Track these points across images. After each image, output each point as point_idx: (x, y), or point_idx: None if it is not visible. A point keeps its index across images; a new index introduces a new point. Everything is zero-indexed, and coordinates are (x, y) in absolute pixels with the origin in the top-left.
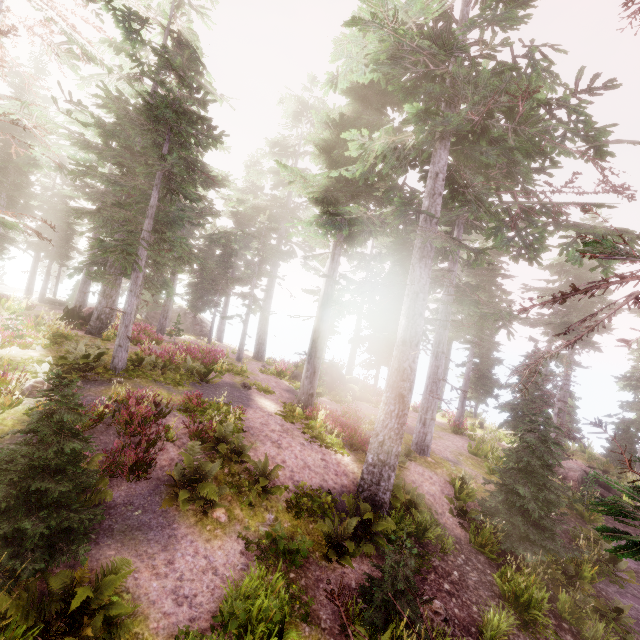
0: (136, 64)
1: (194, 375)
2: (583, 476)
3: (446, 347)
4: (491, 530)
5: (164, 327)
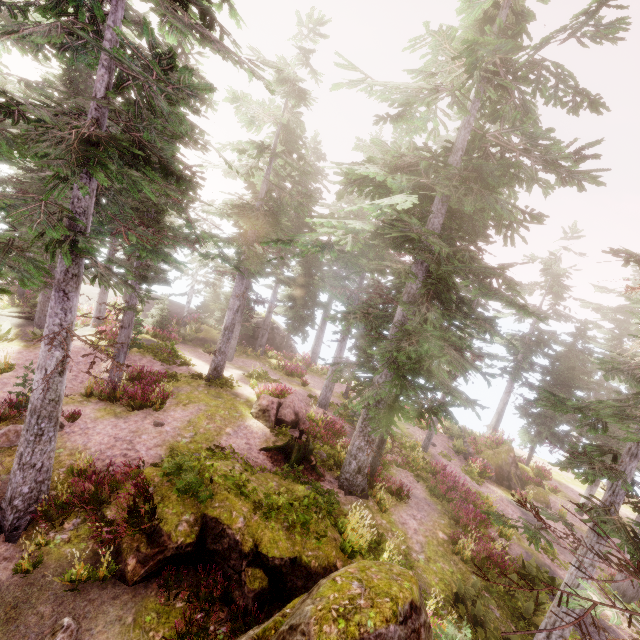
0: (487, 86)
1: (531, 581)
2: None
3: None
4: None
5: (329, 401)
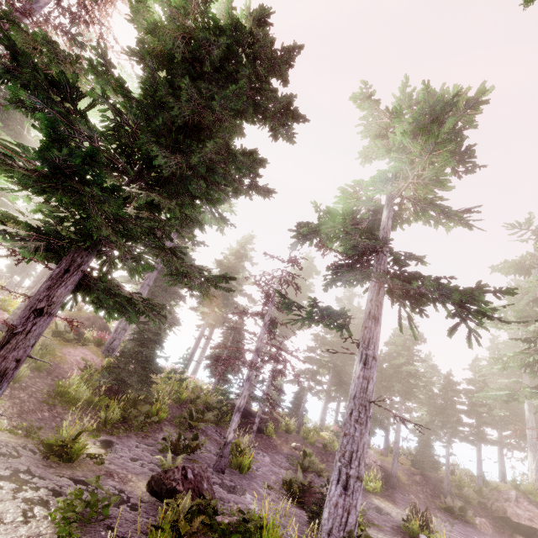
0: None
1: None
2: (246, 408)
3: (210, 331)
4: (95, 371)
5: None
